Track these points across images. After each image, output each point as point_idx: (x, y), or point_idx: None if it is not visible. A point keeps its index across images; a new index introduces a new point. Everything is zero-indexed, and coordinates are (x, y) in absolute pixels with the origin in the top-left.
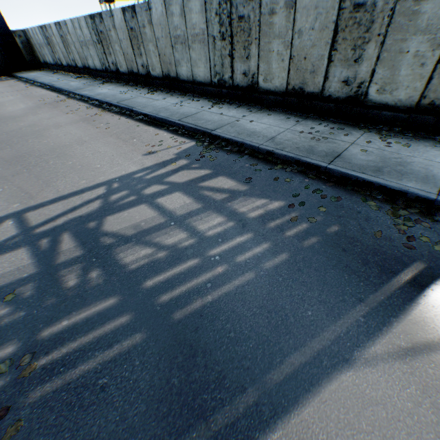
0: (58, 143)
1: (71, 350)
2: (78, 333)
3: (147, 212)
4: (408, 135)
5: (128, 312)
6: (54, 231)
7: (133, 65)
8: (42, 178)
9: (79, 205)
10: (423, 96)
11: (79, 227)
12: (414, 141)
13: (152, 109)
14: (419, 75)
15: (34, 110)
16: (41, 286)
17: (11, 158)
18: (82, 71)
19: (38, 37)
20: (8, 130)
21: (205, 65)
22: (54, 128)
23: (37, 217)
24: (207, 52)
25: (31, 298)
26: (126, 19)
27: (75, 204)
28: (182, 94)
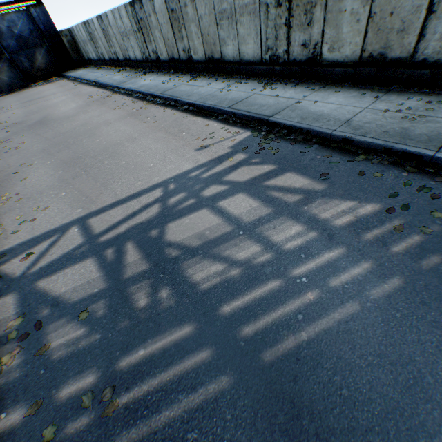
0: (110, 141)
1: (152, 388)
2: (156, 367)
3: (210, 219)
4: None
5: (207, 345)
6: (117, 240)
7: (173, 51)
8: (99, 180)
9: (138, 210)
10: None
11: (141, 235)
12: None
13: (198, 97)
14: None
15: (83, 108)
16: (112, 304)
17: (69, 160)
18: (123, 64)
19: (81, 34)
20: (64, 131)
21: (254, 41)
22: (104, 125)
23: (99, 224)
24: (257, 25)
25: (104, 318)
26: (167, 0)
27: (134, 209)
28: (227, 77)
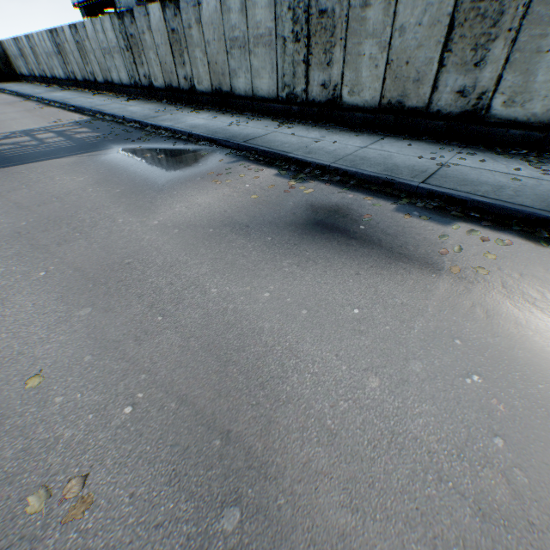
0: None
1: None
2: None
3: (27, 139)
4: (212, 110)
5: None
6: None
7: (85, 73)
8: None
9: None
10: (212, 85)
11: None
12: (209, 112)
13: (82, 103)
14: (206, 72)
15: None
16: None
17: None
18: (52, 82)
19: (13, 49)
20: None
21: (125, 71)
22: (1, 114)
23: None
24: (123, 61)
25: None
26: (73, 34)
27: None
28: (116, 96)
